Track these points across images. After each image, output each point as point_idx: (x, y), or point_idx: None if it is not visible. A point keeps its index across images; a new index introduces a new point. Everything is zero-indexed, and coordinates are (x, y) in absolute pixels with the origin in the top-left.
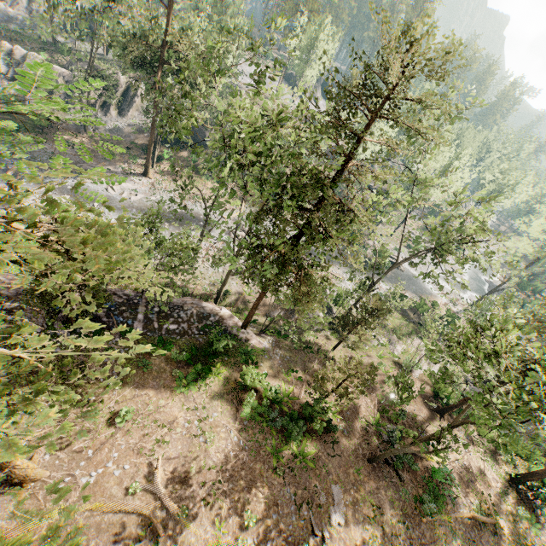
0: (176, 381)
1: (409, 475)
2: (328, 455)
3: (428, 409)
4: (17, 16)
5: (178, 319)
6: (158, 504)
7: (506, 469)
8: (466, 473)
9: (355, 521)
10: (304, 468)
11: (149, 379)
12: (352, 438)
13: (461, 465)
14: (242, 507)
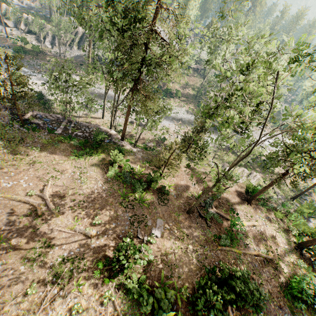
0: (71, 153)
1: (216, 226)
2: (159, 204)
3: (240, 199)
4: (35, 7)
5: (84, 131)
6: (43, 203)
7: (295, 241)
8: (260, 234)
9: (168, 238)
10: (141, 207)
11: (57, 151)
12: (179, 200)
13: (257, 229)
14: (95, 215)
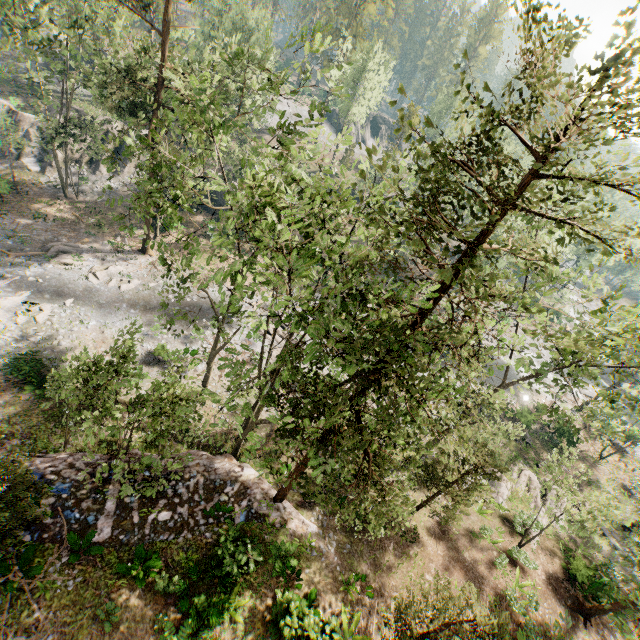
0: None
1: None
2: None
3: (565, 607)
4: None
5: (174, 499)
6: None
7: None
8: None
9: None
10: None
11: None
12: None
13: None
14: None
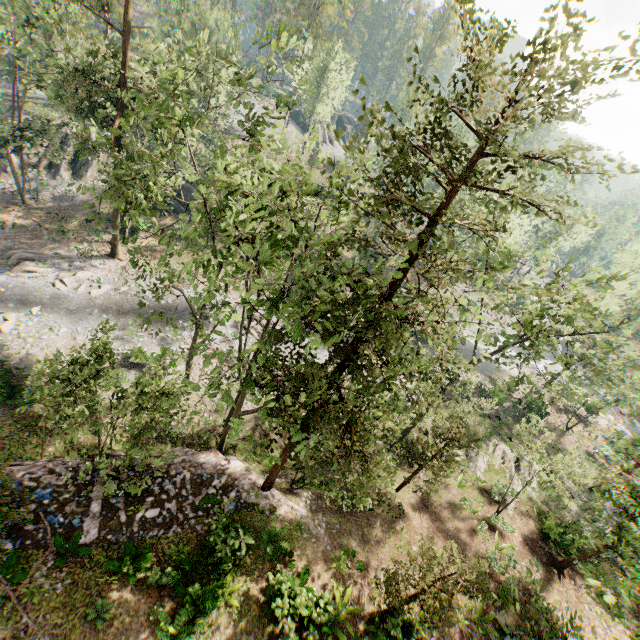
0: (155, 637)
1: None
2: None
3: (541, 564)
4: None
5: (161, 496)
6: None
7: None
8: None
9: None
10: None
11: (107, 639)
12: None
13: None
14: None
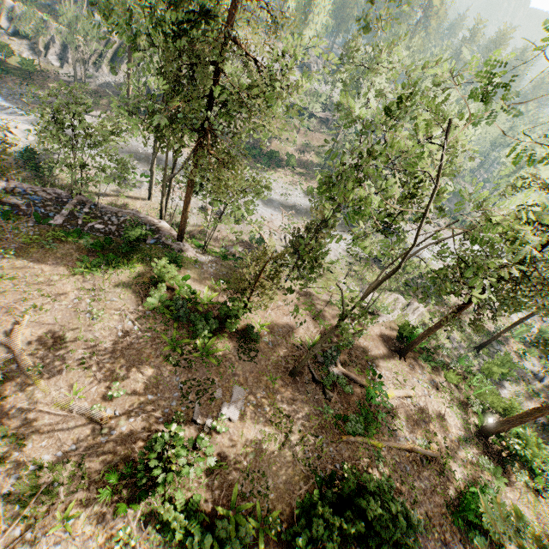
0: (76, 262)
1: (341, 398)
2: (239, 358)
3: (387, 349)
4: None
5: (108, 222)
6: (11, 358)
7: (477, 422)
8: (418, 412)
9: (252, 422)
10: (204, 364)
11: (50, 258)
12: (278, 351)
13: (413, 403)
14: (113, 381)
